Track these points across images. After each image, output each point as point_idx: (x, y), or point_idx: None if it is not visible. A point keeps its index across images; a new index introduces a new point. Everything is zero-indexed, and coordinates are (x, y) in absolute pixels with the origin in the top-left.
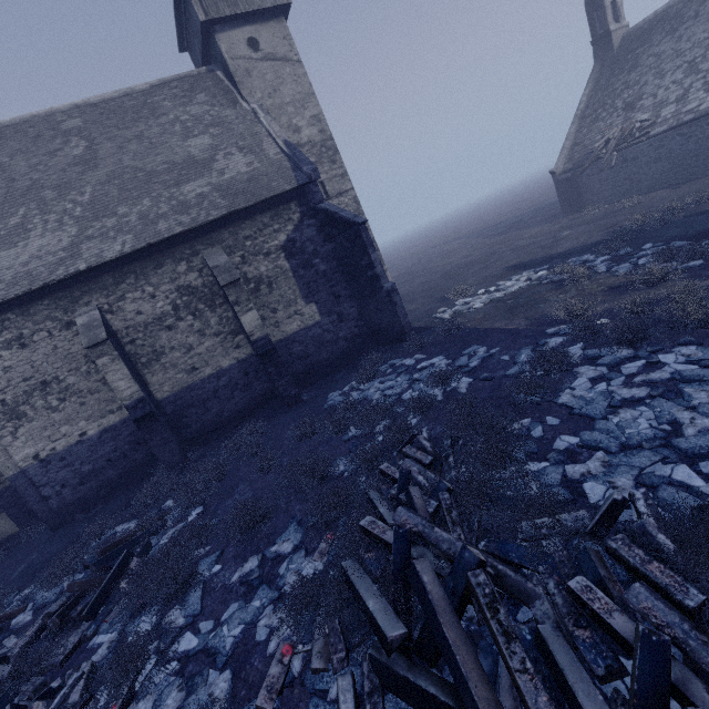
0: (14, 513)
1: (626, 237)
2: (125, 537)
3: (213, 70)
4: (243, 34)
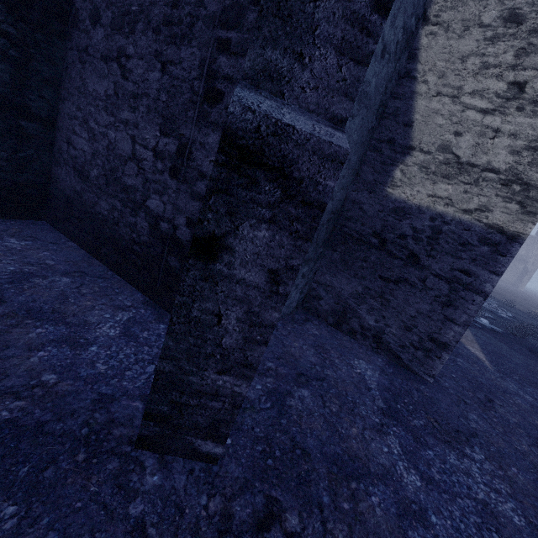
0: None
1: (506, 302)
2: None
3: None
4: None
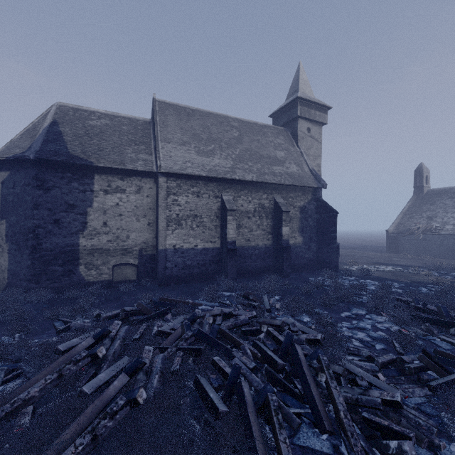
0: (141, 269)
1: (440, 268)
2: (251, 293)
3: (286, 130)
4: (306, 125)
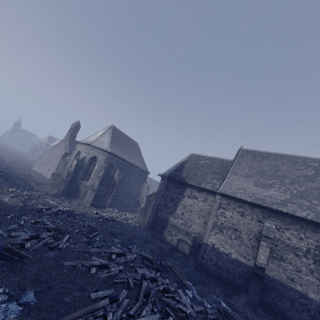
0: (192, 250)
1: None
2: (233, 316)
3: None
4: None
